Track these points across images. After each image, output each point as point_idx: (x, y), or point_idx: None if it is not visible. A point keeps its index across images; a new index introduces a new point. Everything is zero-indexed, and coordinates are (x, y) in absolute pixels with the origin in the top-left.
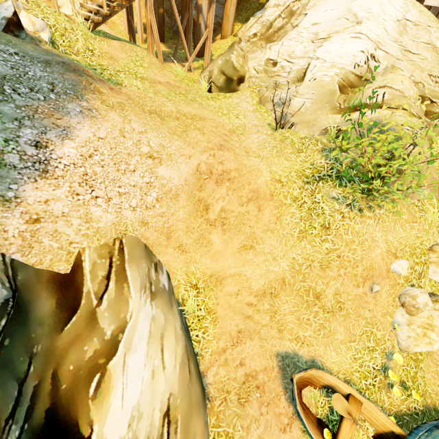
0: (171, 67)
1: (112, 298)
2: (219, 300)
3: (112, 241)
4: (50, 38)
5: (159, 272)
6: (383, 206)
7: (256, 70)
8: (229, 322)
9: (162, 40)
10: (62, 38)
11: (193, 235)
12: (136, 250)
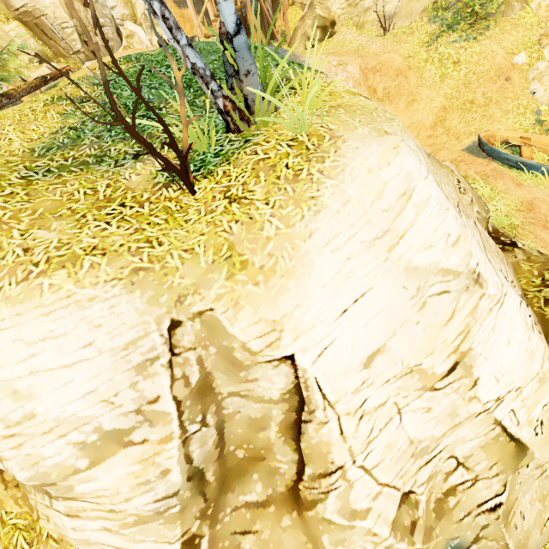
0: None
1: None
2: None
3: None
4: None
5: None
6: (489, 29)
7: (341, 10)
8: None
9: None
10: None
11: None
12: None
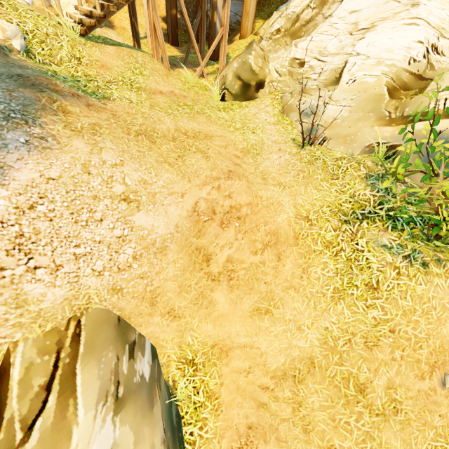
0: (181, 73)
1: (48, 426)
2: (223, 378)
3: (64, 323)
4: (24, 46)
5: (136, 356)
6: None
7: (278, 72)
8: (236, 411)
9: (176, 44)
10: (41, 45)
11: (189, 295)
12: (102, 331)
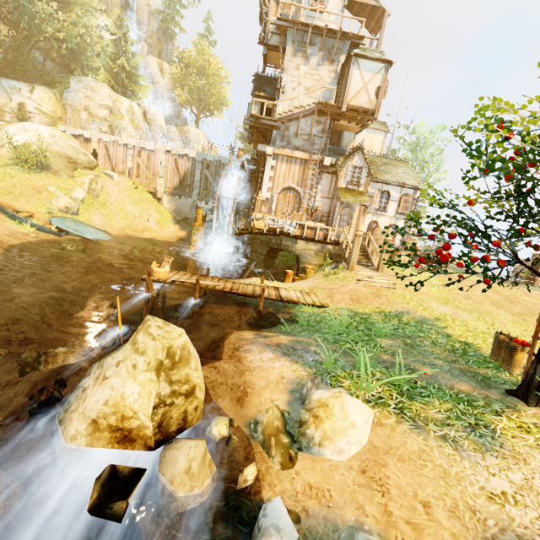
0: None
1: None
2: None
3: None
4: None
5: None
6: (41, 174)
7: None
8: None
9: None
10: None
11: None
12: None
